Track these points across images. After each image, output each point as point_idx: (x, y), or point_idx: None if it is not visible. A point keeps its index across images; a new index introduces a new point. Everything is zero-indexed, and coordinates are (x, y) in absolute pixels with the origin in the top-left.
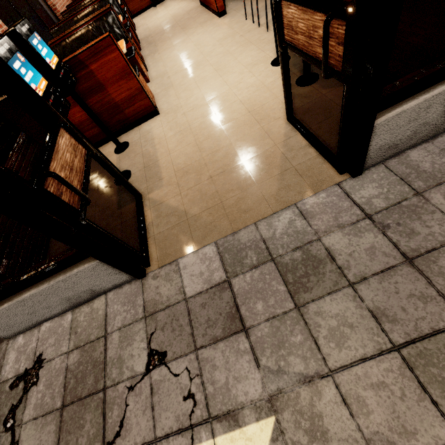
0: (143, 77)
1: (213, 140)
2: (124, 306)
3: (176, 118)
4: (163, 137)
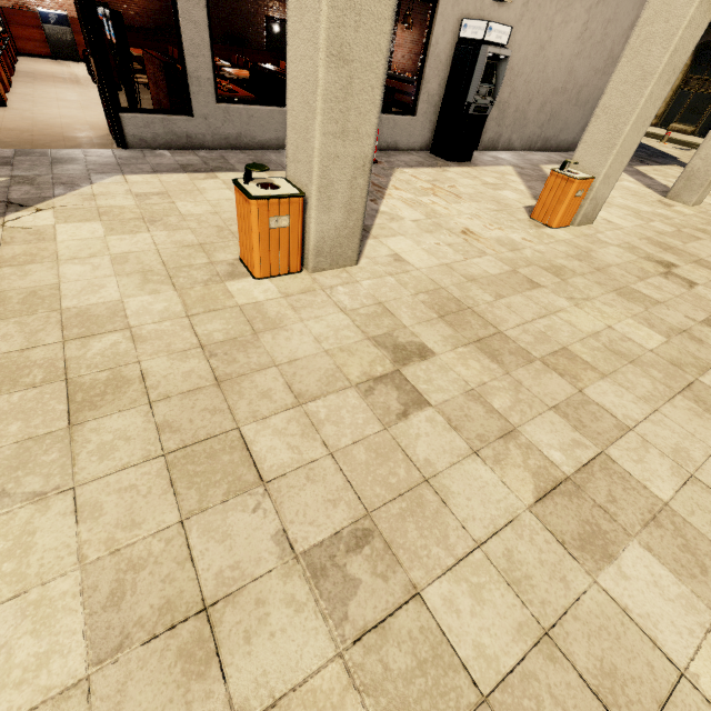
0: (2, 85)
1: (49, 126)
2: None
3: (24, 113)
4: (2, 116)
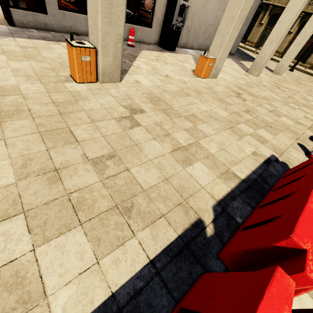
0: None
1: None
2: None
3: None
4: None
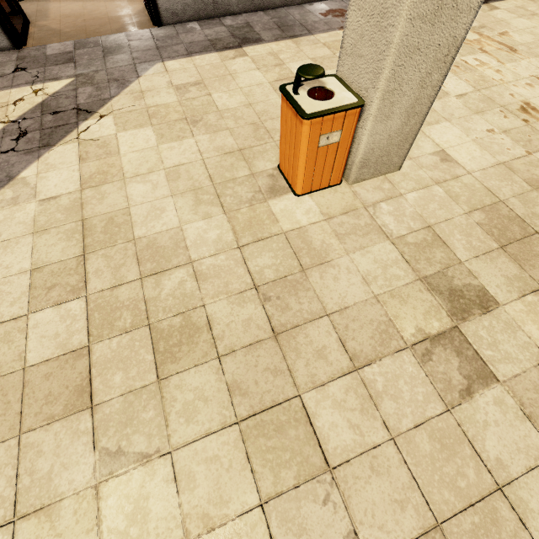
0: None
1: (95, 7)
2: (3, 57)
3: None
4: None
